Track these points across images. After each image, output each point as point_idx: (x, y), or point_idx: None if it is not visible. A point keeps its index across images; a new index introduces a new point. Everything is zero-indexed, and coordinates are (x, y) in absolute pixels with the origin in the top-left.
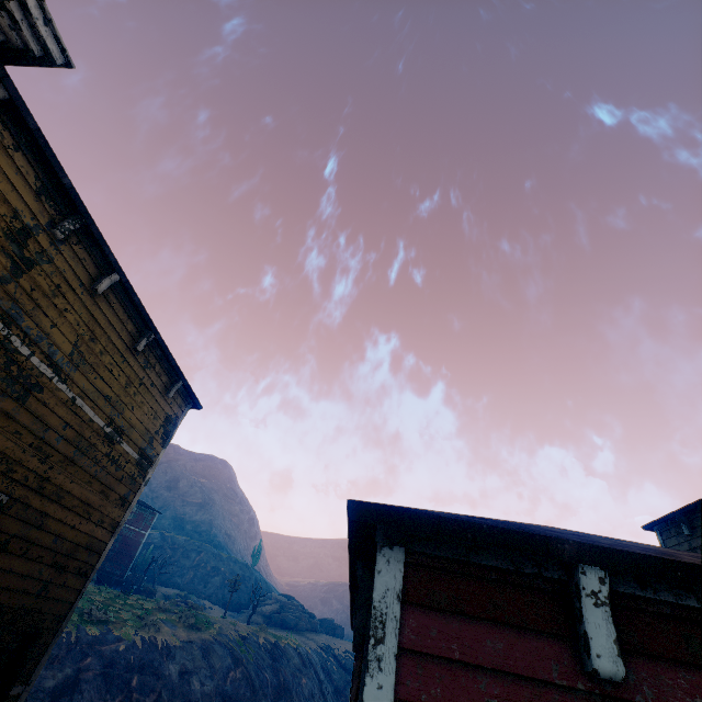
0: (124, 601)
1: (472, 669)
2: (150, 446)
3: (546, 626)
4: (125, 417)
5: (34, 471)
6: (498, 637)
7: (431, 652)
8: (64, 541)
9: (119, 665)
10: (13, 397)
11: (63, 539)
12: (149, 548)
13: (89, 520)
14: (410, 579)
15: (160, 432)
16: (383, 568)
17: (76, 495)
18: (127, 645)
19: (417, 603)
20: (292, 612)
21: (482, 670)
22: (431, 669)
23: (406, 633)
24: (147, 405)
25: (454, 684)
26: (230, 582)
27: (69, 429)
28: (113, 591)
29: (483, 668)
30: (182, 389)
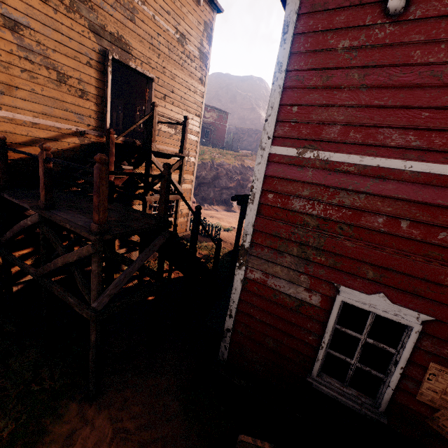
0: (226, 153)
1: (326, 33)
2: (202, 47)
3: (372, 0)
4: (182, 26)
5: (157, 63)
6: (343, 15)
7: (308, 31)
8: (184, 100)
9: (231, 172)
10: (129, 19)
11: (183, 99)
12: (231, 134)
13: (190, 91)
14: (303, 3)
15: (204, 36)
16: (290, 2)
17: (179, 77)
18: (232, 166)
19: (305, 13)
20: None
21: (330, 32)
22: (307, 38)
23: (298, 28)
24: (190, 15)
25: (316, 41)
26: None
27: (160, 38)
28: (220, 150)
29: (331, 30)
30: None
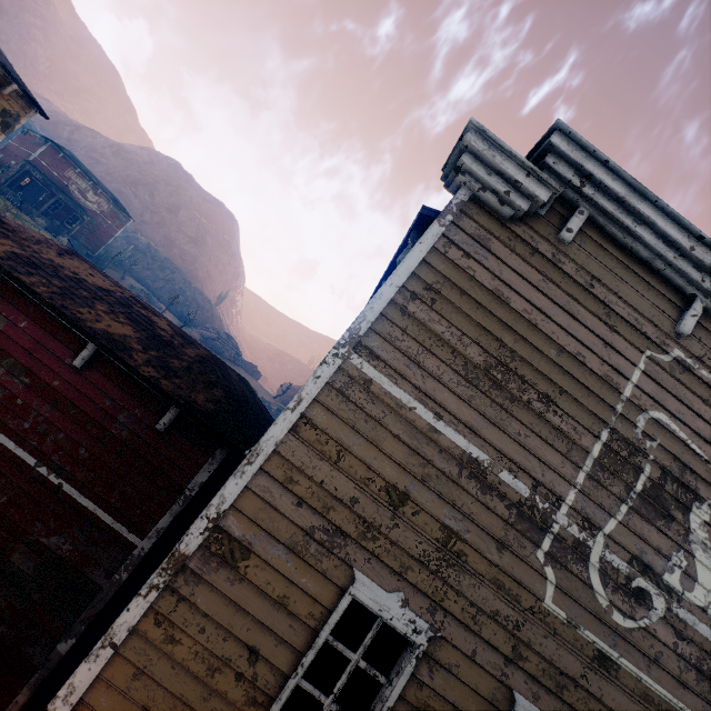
0: None
1: None
2: None
3: None
4: None
5: None
6: None
7: None
8: None
9: None
10: None
11: None
12: (130, 247)
13: None
14: None
15: None
16: None
17: None
18: None
19: None
20: (223, 345)
21: None
22: None
23: None
24: None
25: None
26: (171, 298)
27: None
28: None
29: None
30: (23, 94)
